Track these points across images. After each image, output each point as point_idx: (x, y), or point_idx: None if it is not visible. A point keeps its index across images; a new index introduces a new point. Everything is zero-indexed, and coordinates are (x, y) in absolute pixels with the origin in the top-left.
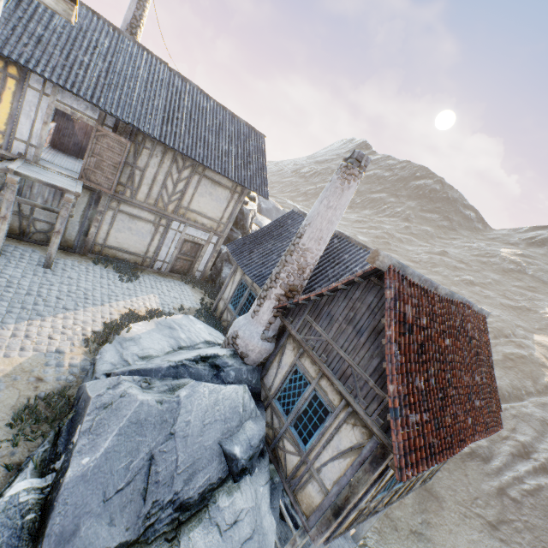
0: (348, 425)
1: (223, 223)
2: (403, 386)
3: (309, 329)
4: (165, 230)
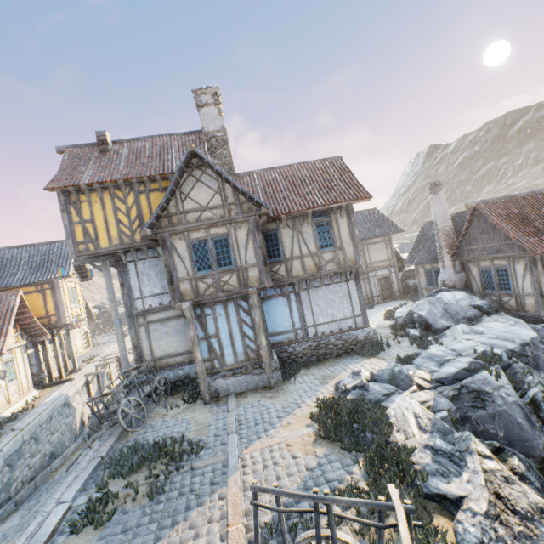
0: (516, 265)
1: (390, 259)
2: (518, 233)
3: (471, 251)
4: (368, 280)
